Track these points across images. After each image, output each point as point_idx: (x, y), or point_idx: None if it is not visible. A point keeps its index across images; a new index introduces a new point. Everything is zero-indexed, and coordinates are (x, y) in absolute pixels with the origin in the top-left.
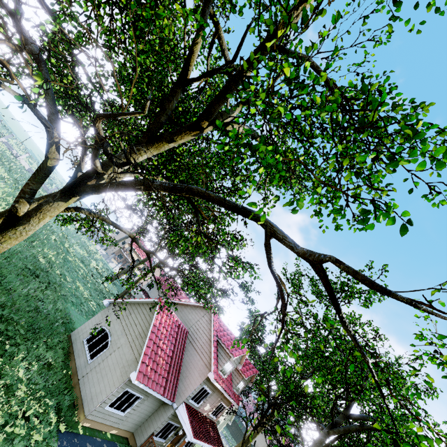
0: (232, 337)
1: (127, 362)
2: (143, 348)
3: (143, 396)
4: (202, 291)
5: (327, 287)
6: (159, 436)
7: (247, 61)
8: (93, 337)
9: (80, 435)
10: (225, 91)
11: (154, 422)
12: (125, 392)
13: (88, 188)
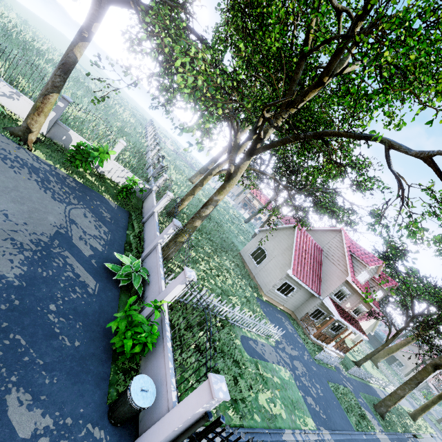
0: (365, 252)
1: (282, 265)
2: (292, 256)
3: (297, 288)
4: (334, 209)
5: (436, 172)
6: (312, 317)
7: (357, 18)
8: (255, 253)
9: (265, 302)
10: (340, 49)
11: (306, 306)
12: (285, 283)
13: (260, 149)
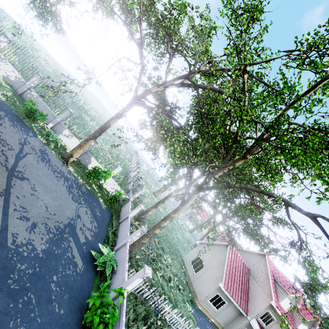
0: (286, 280)
1: (216, 277)
2: (224, 270)
3: (227, 302)
4: (257, 237)
5: (320, 228)
6: None
7: (264, 131)
8: (194, 261)
9: (198, 310)
10: (255, 143)
11: (235, 324)
12: (217, 295)
13: (205, 189)
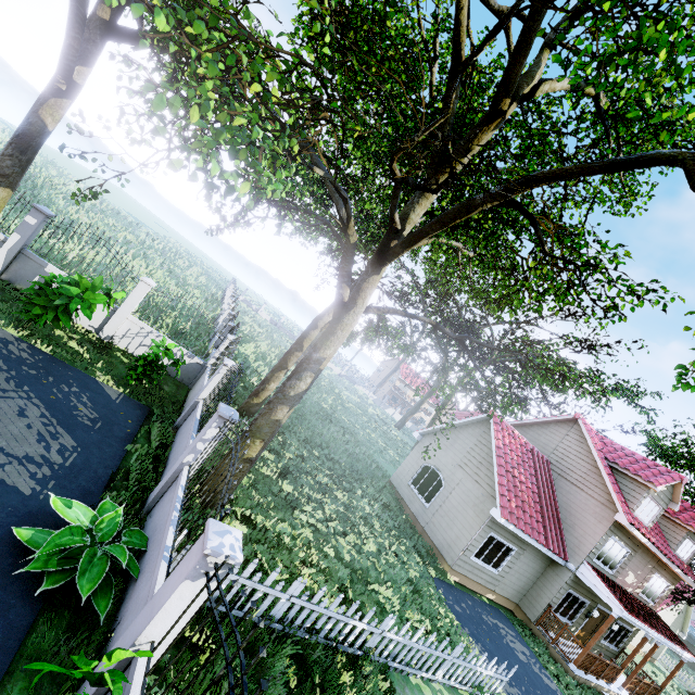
0: (637, 459)
1: (478, 499)
2: (494, 478)
3: (516, 548)
4: (565, 368)
5: None
6: (560, 614)
7: None
8: (419, 478)
9: (453, 587)
10: (524, 38)
11: (544, 589)
12: (489, 538)
13: (397, 247)
